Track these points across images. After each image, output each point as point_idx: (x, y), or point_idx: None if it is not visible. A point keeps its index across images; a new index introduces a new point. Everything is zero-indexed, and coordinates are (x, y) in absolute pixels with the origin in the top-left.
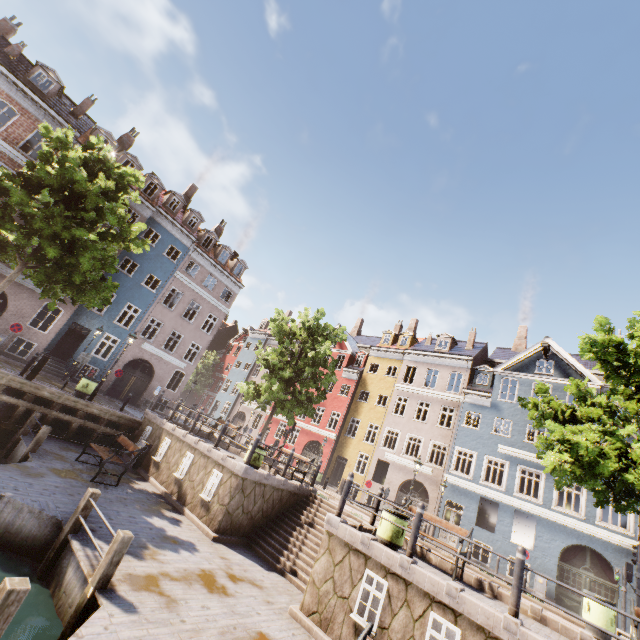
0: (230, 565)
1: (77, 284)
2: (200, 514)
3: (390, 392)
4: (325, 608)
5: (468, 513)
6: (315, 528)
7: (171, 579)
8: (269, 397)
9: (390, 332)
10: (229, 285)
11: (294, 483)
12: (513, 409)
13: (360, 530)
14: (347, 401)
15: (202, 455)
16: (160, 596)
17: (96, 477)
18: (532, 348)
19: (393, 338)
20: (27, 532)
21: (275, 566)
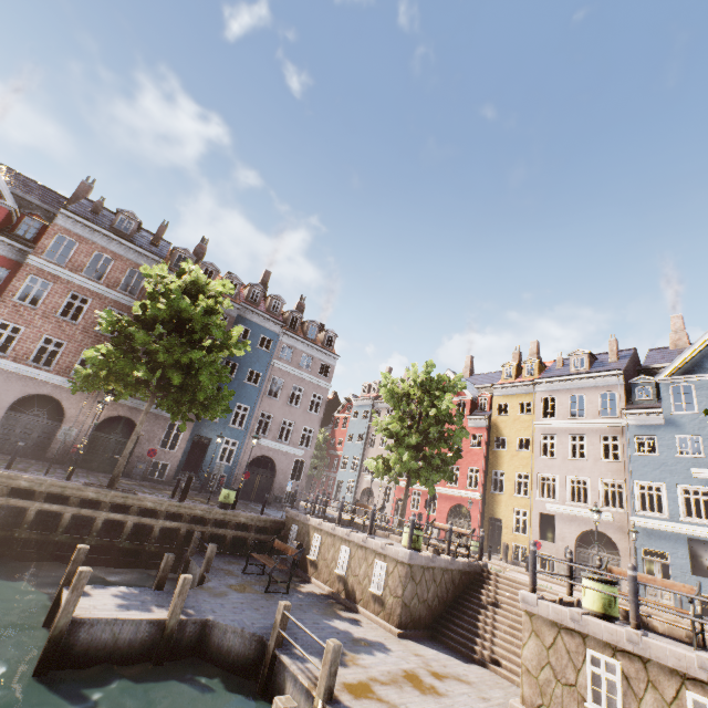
0: (427, 662)
1: (199, 401)
2: (375, 610)
3: (530, 432)
4: (551, 699)
5: (677, 561)
6: (501, 608)
7: (381, 684)
8: (401, 469)
9: (510, 364)
10: (324, 359)
11: (461, 560)
12: (697, 421)
13: (561, 604)
14: (482, 453)
15: (358, 546)
16: (380, 703)
17: (268, 587)
18: (699, 341)
19: (515, 370)
20: (236, 652)
21: (472, 657)
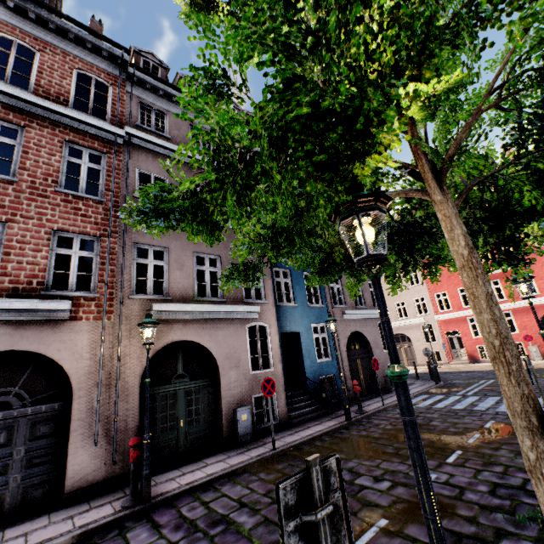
0: None
1: None
2: None
3: None
4: None
5: None
6: None
7: None
8: None
9: None
10: None
11: None
12: None
13: None
14: None
15: None
16: None
17: None
18: None
19: None
20: None
21: None
